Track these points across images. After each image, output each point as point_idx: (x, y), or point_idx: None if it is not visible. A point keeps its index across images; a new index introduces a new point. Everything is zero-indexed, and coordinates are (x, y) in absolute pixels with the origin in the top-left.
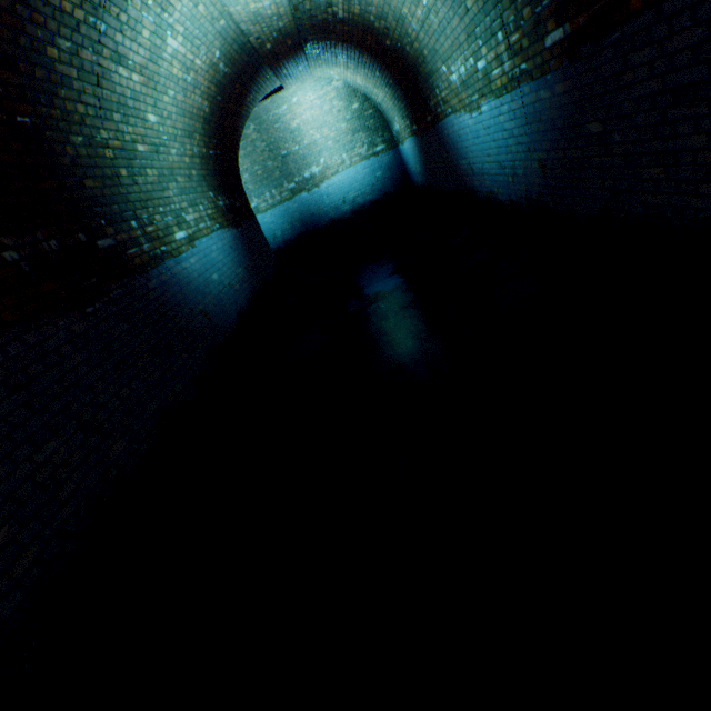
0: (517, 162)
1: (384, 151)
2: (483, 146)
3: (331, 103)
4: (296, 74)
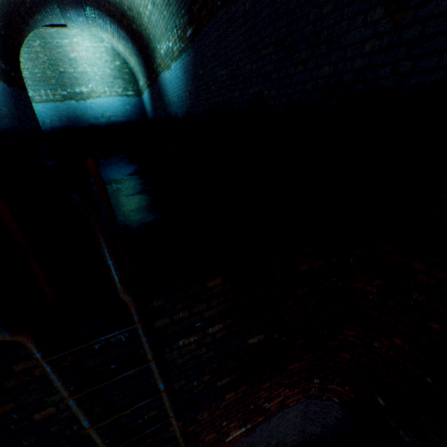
0: (183, 94)
1: (133, 96)
2: (173, 87)
3: (102, 54)
4: (77, 22)
